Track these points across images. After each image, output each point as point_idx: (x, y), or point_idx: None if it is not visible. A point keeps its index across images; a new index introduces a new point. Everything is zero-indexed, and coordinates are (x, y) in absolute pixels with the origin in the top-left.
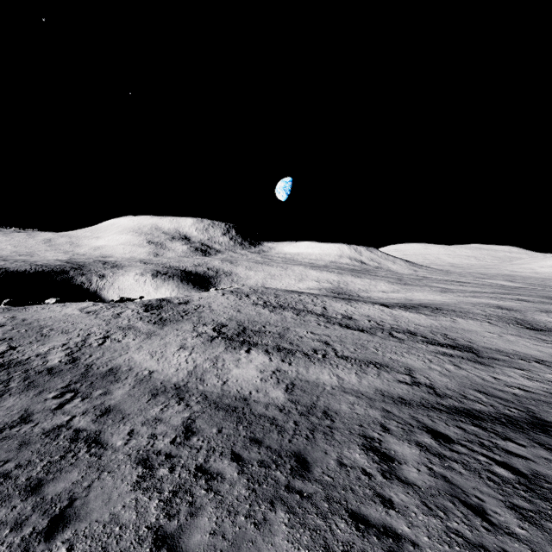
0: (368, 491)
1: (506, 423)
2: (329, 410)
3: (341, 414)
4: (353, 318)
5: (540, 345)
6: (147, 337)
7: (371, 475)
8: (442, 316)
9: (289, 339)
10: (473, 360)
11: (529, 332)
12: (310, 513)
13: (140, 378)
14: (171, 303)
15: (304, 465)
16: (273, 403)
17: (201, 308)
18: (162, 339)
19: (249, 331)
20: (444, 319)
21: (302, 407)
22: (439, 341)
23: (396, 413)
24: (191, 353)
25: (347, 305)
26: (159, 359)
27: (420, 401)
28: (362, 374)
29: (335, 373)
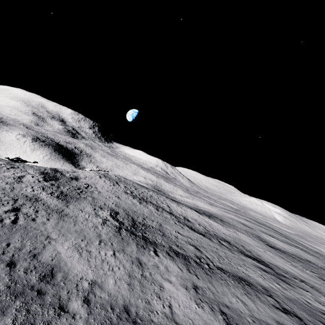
0: None
1: None
2: None
3: None
4: (190, 220)
5: (286, 263)
6: (60, 217)
7: None
8: (229, 228)
9: (171, 239)
10: (280, 278)
11: (271, 249)
12: None
13: (84, 298)
14: (64, 176)
15: None
16: None
17: (90, 187)
18: (75, 223)
19: (138, 223)
20: (231, 230)
21: None
22: (246, 253)
23: None
24: (114, 251)
25: (179, 207)
26: (89, 258)
27: None
28: (250, 296)
29: (234, 294)
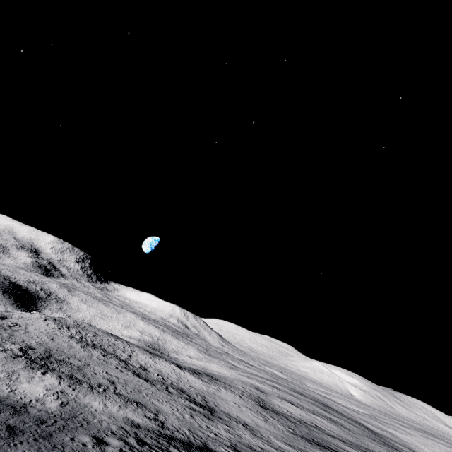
0: (79, 449)
1: (185, 444)
2: (83, 420)
3: (91, 423)
4: (147, 370)
5: (256, 417)
6: None
7: (86, 445)
8: (214, 385)
9: (84, 372)
10: (206, 415)
11: (259, 408)
12: (42, 448)
13: None
14: None
15: (50, 435)
16: (46, 409)
17: (17, 326)
18: None
19: (53, 358)
20: (213, 387)
21: (66, 415)
22: (196, 400)
23: (127, 429)
24: None
25: (150, 358)
26: None
27: (148, 428)
28: (124, 407)
29: (104, 402)
